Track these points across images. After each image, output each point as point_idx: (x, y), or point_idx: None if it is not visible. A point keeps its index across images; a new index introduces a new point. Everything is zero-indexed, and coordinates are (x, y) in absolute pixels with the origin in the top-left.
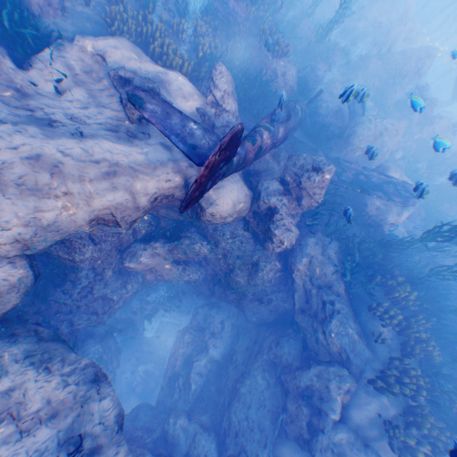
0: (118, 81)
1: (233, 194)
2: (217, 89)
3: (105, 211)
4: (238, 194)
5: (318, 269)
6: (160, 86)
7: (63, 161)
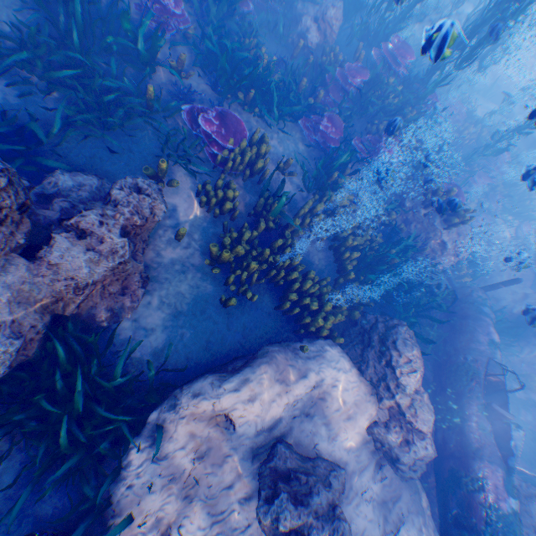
0: (273, 527)
1: None
2: (403, 392)
3: None
4: None
5: None
6: (313, 411)
7: None
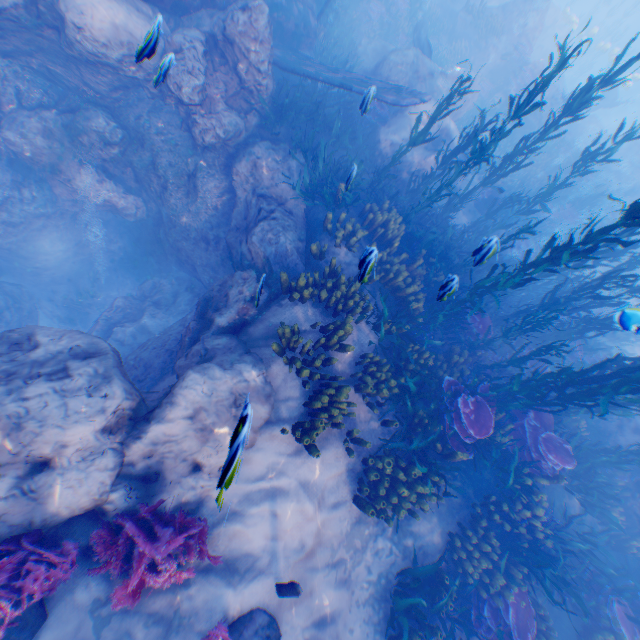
0: None
1: (114, 13)
2: None
3: None
4: (125, 19)
5: (267, 177)
6: None
7: None
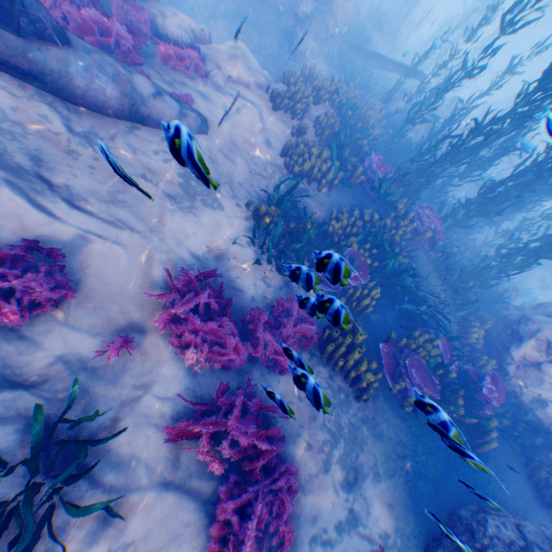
0: None
1: None
2: None
3: None
4: None
5: (318, 70)
6: None
7: None
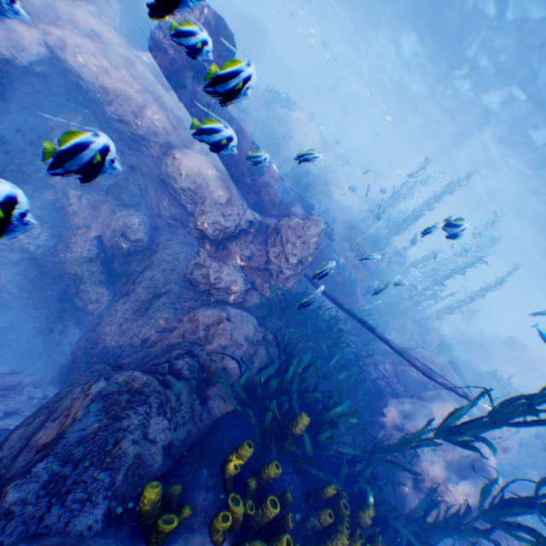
0: None
1: (208, 169)
2: None
3: (118, 92)
4: (212, 176)
5: (219, 339)
6: None
7: (138, 70)
